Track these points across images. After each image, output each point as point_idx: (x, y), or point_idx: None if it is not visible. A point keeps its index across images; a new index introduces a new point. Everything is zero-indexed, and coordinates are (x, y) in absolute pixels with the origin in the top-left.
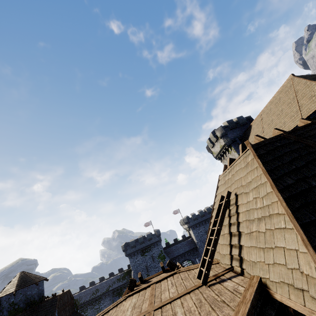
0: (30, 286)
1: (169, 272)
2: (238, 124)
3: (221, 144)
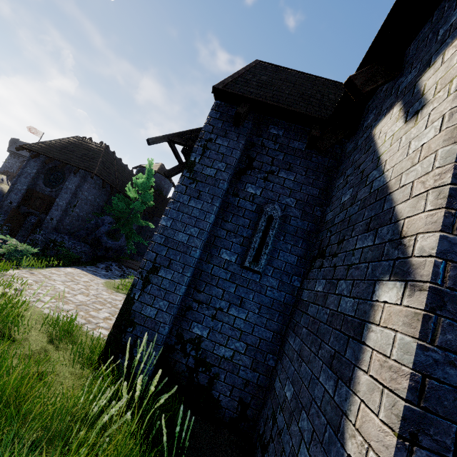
0: (166, 178)
1: None
2: None
3: None
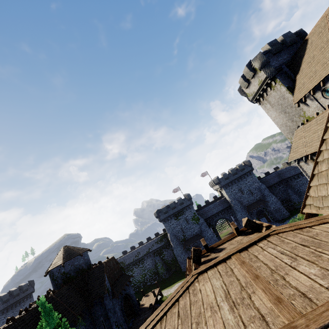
0: (75, 257)
1: (248, 234)
2: (284, 45)
3: (260, 80)
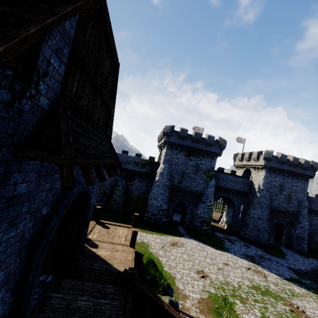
0: None
1: None
2: None
3: None
